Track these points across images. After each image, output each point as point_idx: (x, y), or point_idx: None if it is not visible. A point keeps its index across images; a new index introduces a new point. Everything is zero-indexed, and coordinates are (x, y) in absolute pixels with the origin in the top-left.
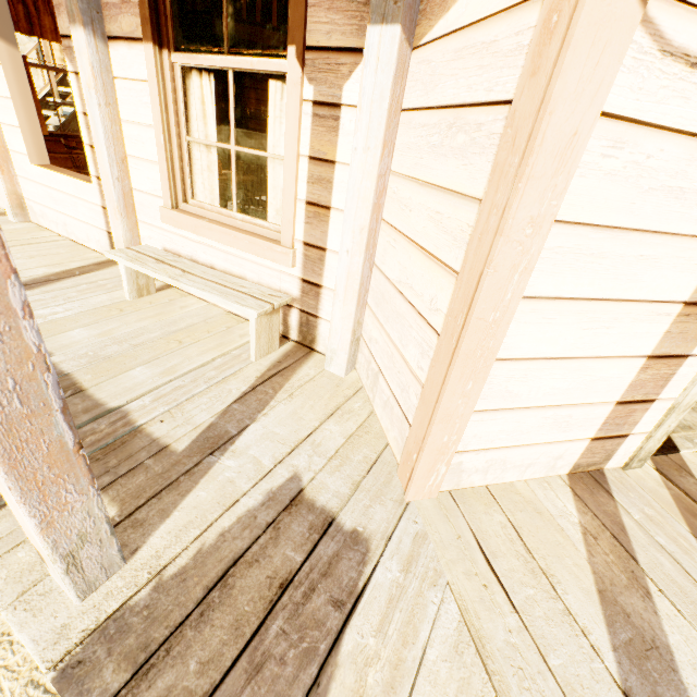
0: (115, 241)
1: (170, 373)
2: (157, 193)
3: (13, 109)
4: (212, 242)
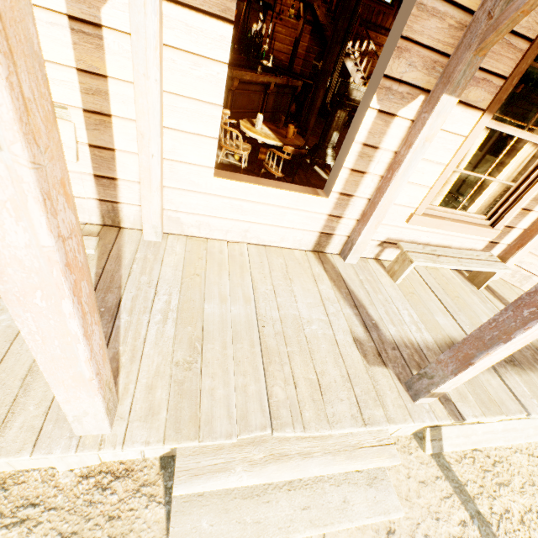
0: (359, 243)
1: (488, 315)
2: (410, 205)
3: (217, 118)
4: (440, 230)
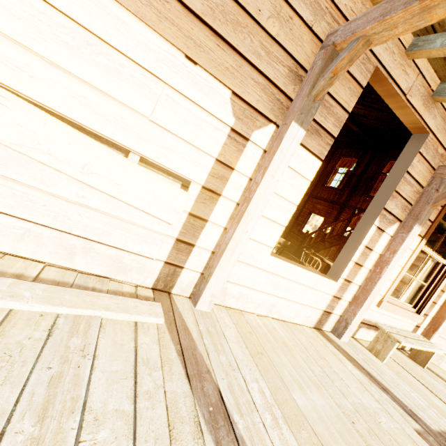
0: (354, 322)
1: None
2: (380, 292)
3: (291, 212)
4: (392, 314)
